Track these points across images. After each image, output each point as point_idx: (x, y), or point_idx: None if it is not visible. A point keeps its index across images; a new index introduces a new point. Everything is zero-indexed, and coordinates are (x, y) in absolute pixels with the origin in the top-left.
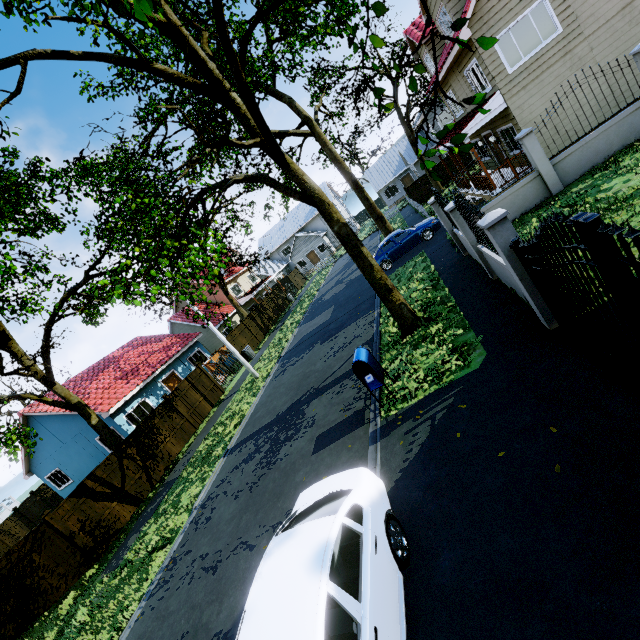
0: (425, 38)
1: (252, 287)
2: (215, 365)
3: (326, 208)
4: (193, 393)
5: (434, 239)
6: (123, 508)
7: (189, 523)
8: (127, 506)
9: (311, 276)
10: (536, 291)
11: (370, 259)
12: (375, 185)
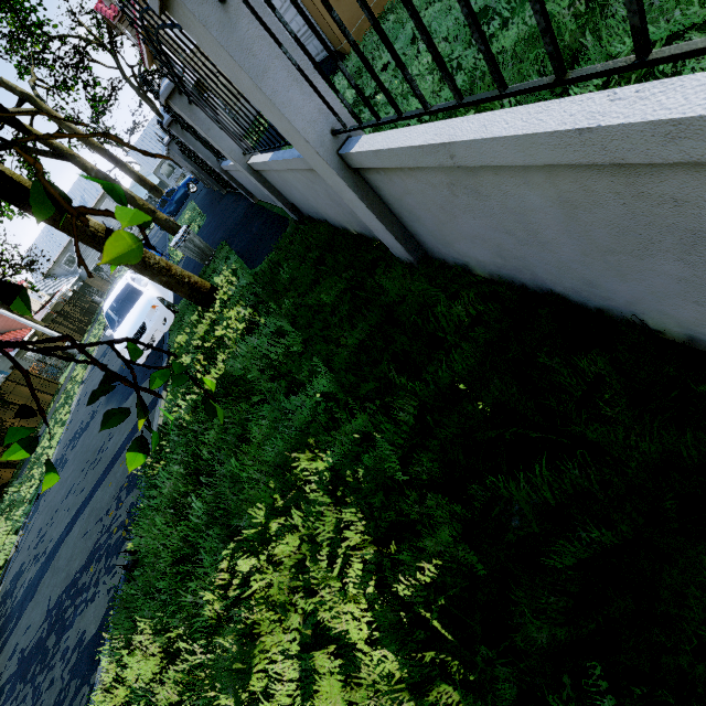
0: (117, 16)
1: (42, 305)
2: (36, 365)
3: (79, 161)
4: (23, 389)
5: (198, 190)
6: (0, 471)
7: (72, 413)
8: (3, 470)
9: (115, 279)
10: (207, 175)
11: (130, 193)
12: (147, 166)
